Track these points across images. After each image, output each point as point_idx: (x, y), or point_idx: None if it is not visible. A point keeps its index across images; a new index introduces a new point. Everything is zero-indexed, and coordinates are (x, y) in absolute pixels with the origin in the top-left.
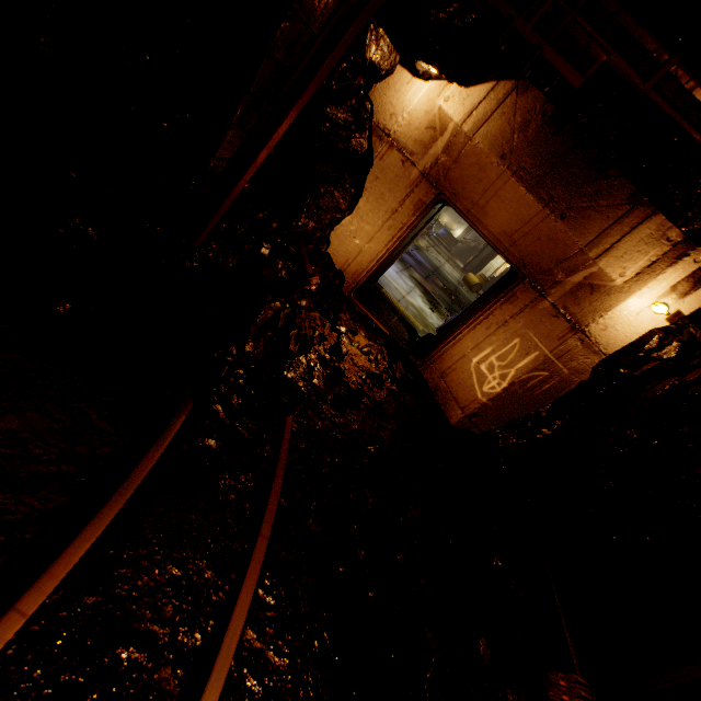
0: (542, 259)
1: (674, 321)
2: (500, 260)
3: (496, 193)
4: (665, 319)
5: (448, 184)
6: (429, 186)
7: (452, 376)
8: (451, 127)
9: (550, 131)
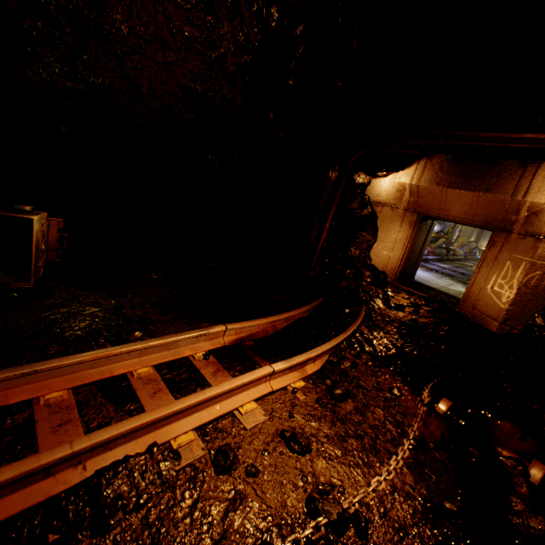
0: (495, 214)
1: None
2: None
3: (446, 199)
4: None
5: (421, 208)
6: (411, 213)
7: (479, 303)
8: (407, 186)
9: (455, 164)
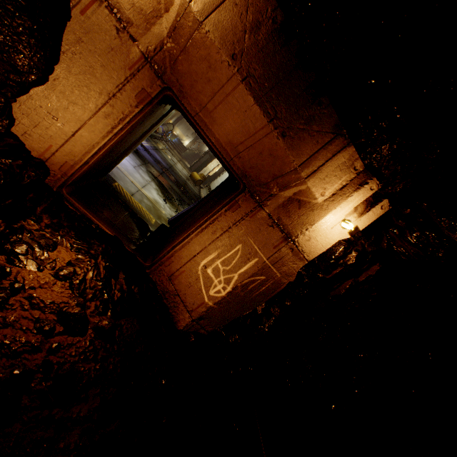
0: (262, 172)
1: (353, 234)
2: (213, 165)
3: (225, 98)
4: (348, 232)
5: (176, 78)
6: (155, 75)
7: (181, 279)
8: (178, 2)
9: (279, 42)
